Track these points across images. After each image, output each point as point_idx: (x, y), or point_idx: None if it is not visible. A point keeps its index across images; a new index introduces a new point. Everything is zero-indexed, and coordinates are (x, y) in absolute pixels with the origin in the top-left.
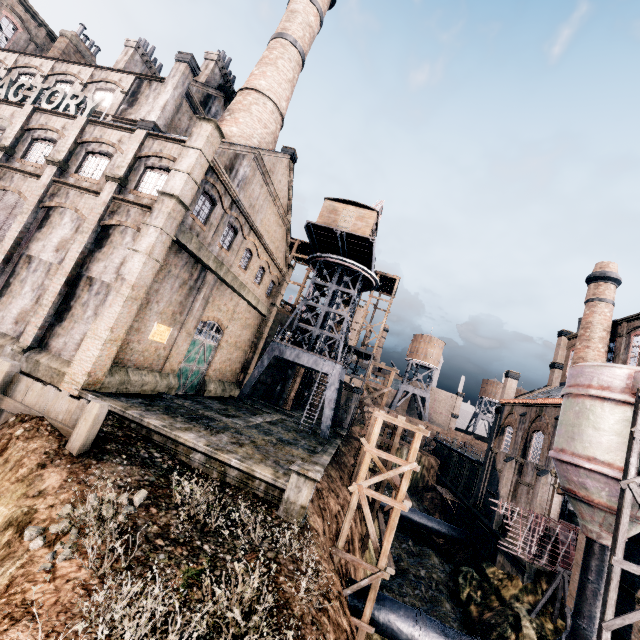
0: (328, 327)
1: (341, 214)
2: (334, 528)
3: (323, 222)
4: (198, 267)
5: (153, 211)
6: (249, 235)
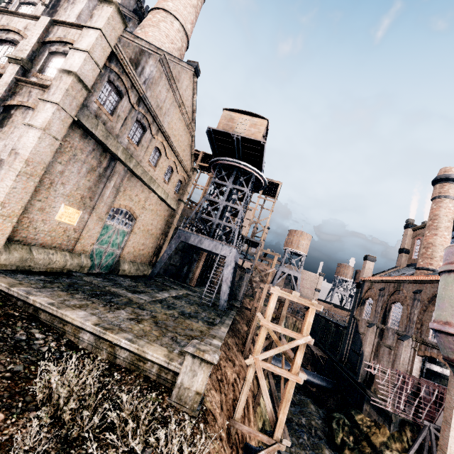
0: (225, 219)
1: (237, 122)
2: (231, 397)
3: (222, 128)
4: (107, 156)
5: (51, 87)
6: (157, 135)
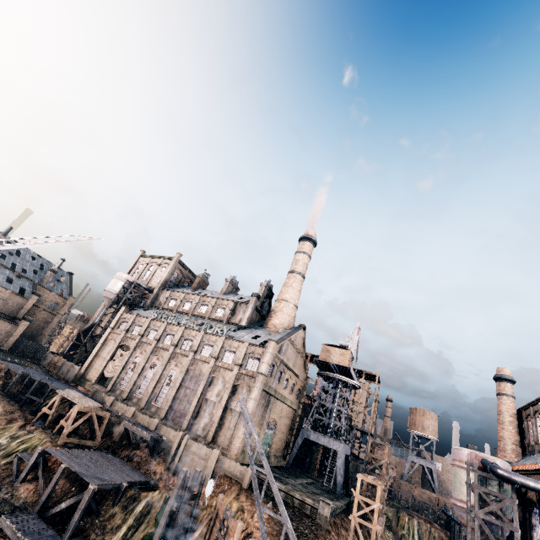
0: (334, 416)
1: (331, 352)
2: None
3: (323, 357)
4: (268, 395)
5: (255, 380)
6: (287, 372)
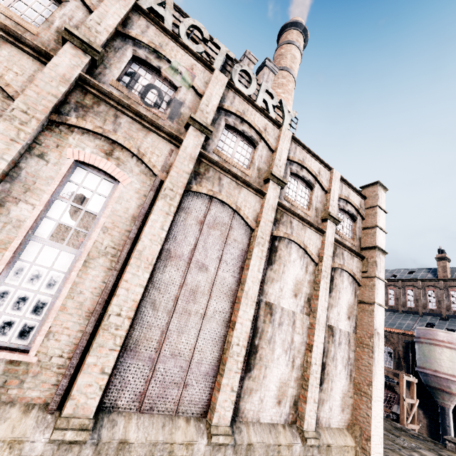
0: None
1: None
2: None
3: None
4: None
5: (377, 265)
6: None
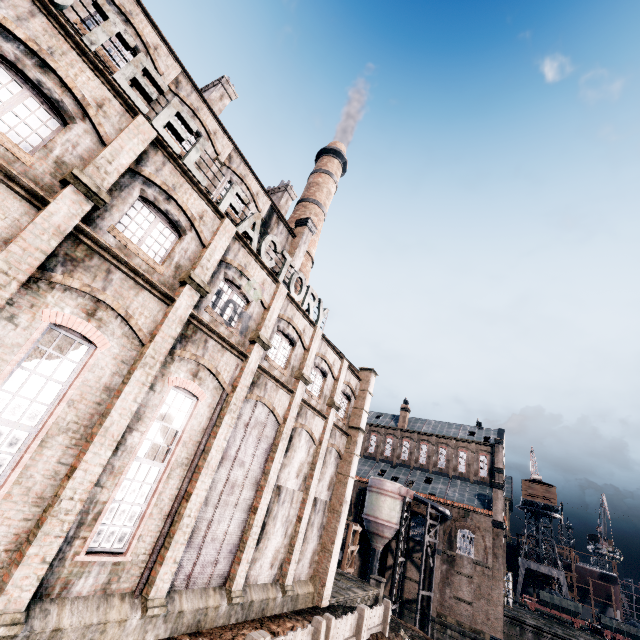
0: None
1: None
2: None
3: None
4: None
5: (357, 443)
6: None
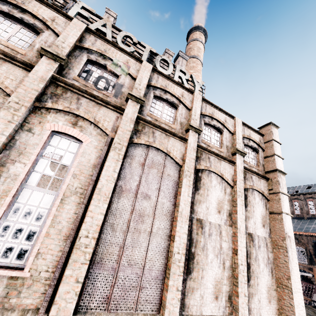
0: None
1: None
2: None
3: None
4: None
5: (279, 183)
6: None
